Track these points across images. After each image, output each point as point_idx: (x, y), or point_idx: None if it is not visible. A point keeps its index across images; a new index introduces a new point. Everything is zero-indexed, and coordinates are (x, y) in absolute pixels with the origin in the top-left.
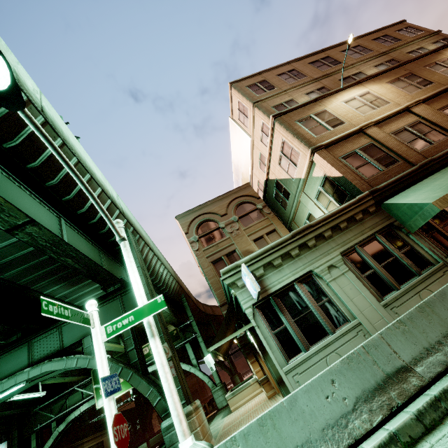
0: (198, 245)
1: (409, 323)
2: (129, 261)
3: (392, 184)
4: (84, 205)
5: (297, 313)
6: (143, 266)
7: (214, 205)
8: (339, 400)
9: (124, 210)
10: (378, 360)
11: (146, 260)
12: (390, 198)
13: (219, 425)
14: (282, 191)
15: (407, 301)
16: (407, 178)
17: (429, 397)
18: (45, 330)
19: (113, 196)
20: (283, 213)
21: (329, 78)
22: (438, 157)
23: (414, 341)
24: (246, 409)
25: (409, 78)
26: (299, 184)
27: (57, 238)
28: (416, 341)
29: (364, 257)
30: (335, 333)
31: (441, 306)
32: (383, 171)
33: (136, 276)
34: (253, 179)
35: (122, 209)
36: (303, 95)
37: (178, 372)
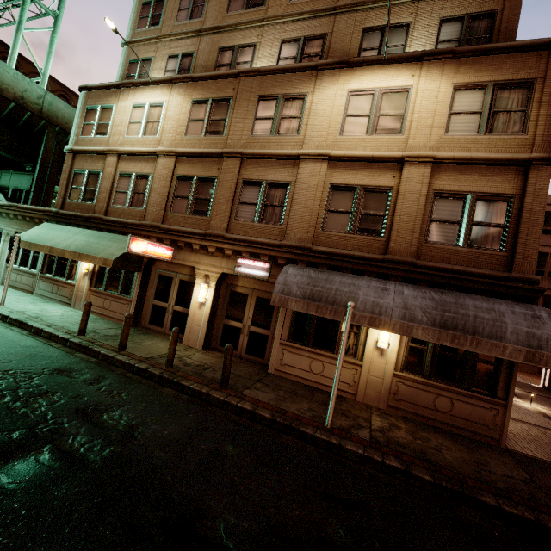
0: None
1: None
2: None
3: (60, 215)
4: None
5: None
6: (52, 164)
7: None
8: None
9: (51, 110)
10: None
11: None
12: (57, 223)
13: None
14: None
15: (13, 273)
16: (71, 218)
17: None
18: (7, 171)
19: (25, 97)
20: None
21: (214, 37)
22: (106, 220)
23: None
24: None
25: (218, 107)
26: None
27: None
28: None
29: None
30: None
31: None
32: (79, 202)
33: None
34: None
35: (40, 110)
36: (165, 57)
37: None
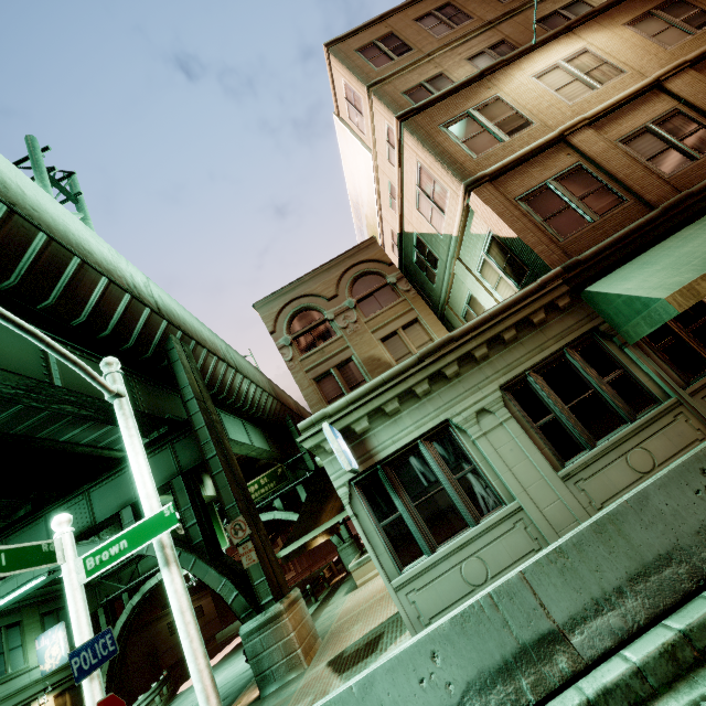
0: (292, 351)
1: (574, 552)
2: (127, 435)
3: (605, 251)
4: (80, 311)
5: (420, 492)
6: (202, 394)
7: (316, 281)
8: (440, 685)
9: (163, 303)
10: (512, 620)
11: (215, 377)
12: (600, 278)
13: (337, 609)
14: (426, 254)
15: (604, 469)
16: (634, 238)
17: (579, 698)
18: (66, 498)
19: (135, 285)
20: (431, 290)
21: (515, 20)
22: (701, 190)
23: (578, 587)
24: (373, 590)
25: (671, 9)
26: (451, 245)
27: (31, 381)
28: (581, 586)
29: (540, 392)
30: (479, 525)
31: (636, 522)
32: (593, 224)
33: (140, 461)
34: (383, 227)
35: (156, 304)
36: (463, 62)
37: (262, 555)
